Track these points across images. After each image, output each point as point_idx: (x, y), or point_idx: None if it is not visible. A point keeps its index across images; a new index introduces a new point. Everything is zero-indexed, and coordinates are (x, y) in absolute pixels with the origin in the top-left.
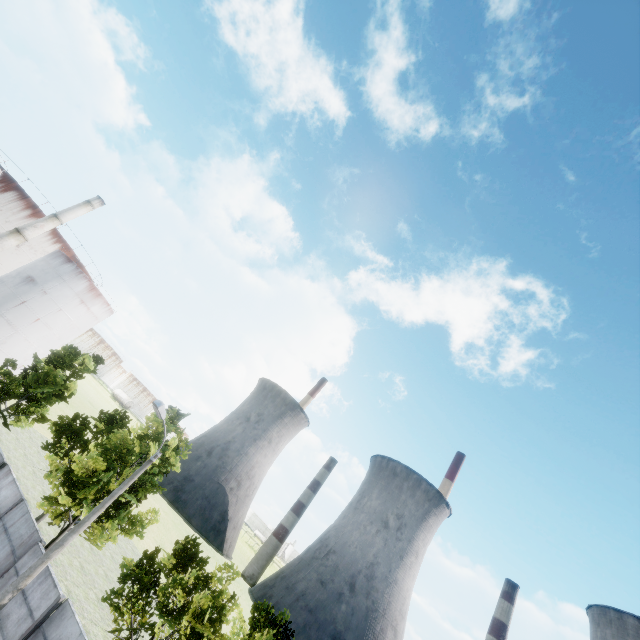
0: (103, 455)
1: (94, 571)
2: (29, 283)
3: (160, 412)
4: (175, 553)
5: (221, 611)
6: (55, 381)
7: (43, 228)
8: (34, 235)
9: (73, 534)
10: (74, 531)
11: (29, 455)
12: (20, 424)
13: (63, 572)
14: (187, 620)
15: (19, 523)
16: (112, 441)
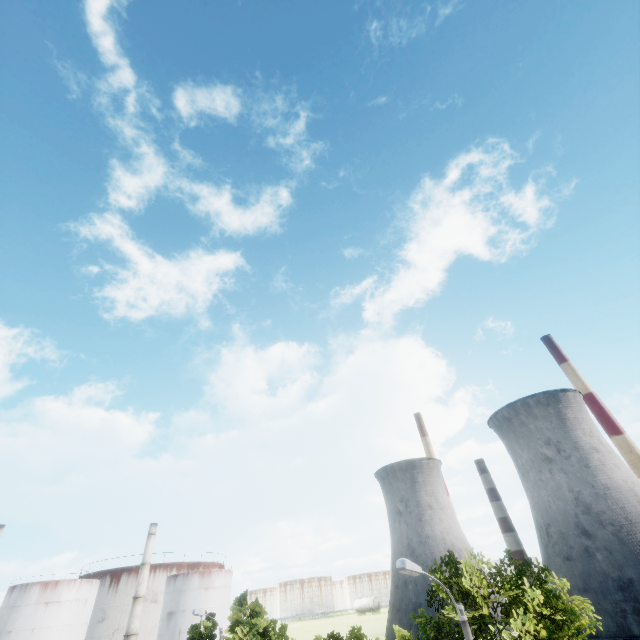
0: None
1: None
2: (171, 617)
3: (198, 614)
4: None
5: None
6: None
7: (144, 579)
8: (144, 589)
9: None
10: None
11: None
12: None
13: None
14: None
15: None
16: None
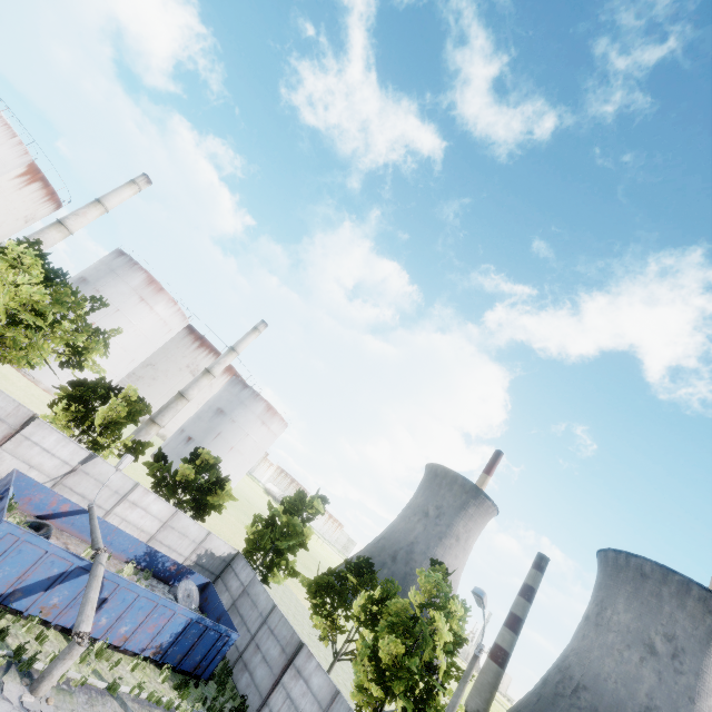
0: (388, 628)
1: None
2: (220, 415)
3: (483, 603)
4: None
5: None
6: (295, 530)
7: (225, 363)
8: (220, 371)
9: None
10: None
11: None
12: (276, 580)
13: None
14: None
15: None
16: (391, 610)
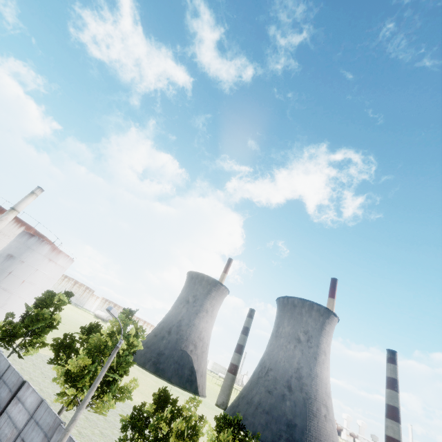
0: (88, 354)
1: (111, 433)
2: (10, 259)
3: (113, 313)
4: (154, 401)
5: (195, 428)
6: (44, 317)
7: (7, 219)
8: (2, 226)
9: (80, 410)
10: (80, 408)
11: (45, 372)
12: (29, 353)
13: (89, 440)
14: (174, 441)
15: (44, 416)
16: (92, 343)
